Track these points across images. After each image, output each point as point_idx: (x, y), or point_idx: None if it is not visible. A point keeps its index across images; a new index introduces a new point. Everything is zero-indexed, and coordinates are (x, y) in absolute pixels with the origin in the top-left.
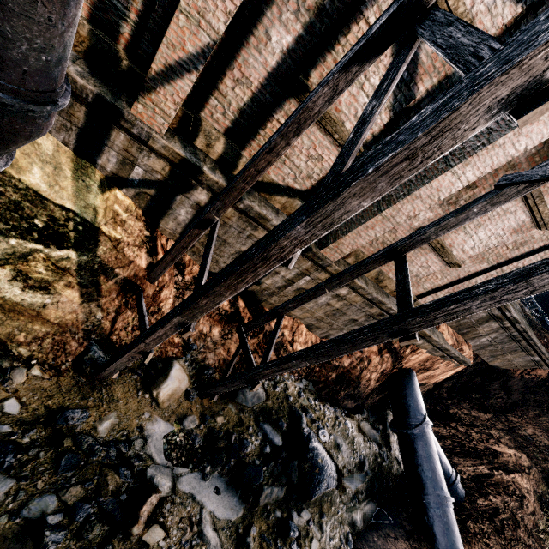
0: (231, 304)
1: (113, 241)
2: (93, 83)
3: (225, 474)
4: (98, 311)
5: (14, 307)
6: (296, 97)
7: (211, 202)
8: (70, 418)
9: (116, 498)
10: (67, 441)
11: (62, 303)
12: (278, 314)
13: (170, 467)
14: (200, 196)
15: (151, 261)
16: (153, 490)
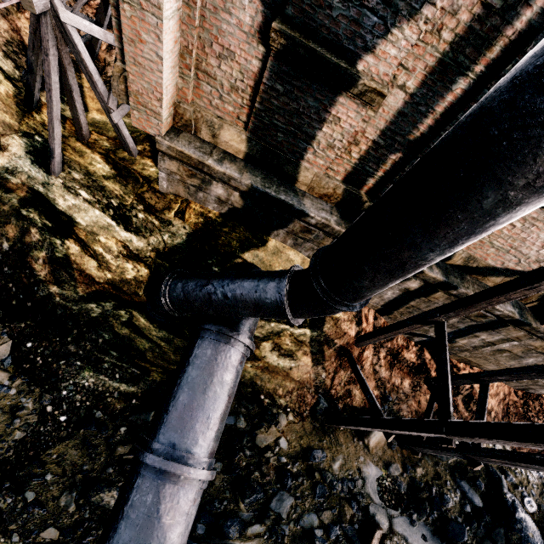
0: (417, 357)
1: (334, 319)
2: (344, 226)
3: (429, 524)
4: (322, 372)
5: (274, 369)
6: (542, 208)
7: (421, 288)
8: (316, 456)
9: (352, 526)
10: (316, 474)
11: (300, 366)
12: (481, 381)
13: (384, 508)
14: (411, 284)
15: (358, 329)
16: (376, 526)
